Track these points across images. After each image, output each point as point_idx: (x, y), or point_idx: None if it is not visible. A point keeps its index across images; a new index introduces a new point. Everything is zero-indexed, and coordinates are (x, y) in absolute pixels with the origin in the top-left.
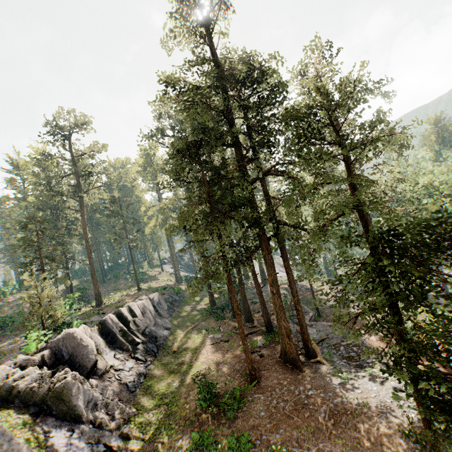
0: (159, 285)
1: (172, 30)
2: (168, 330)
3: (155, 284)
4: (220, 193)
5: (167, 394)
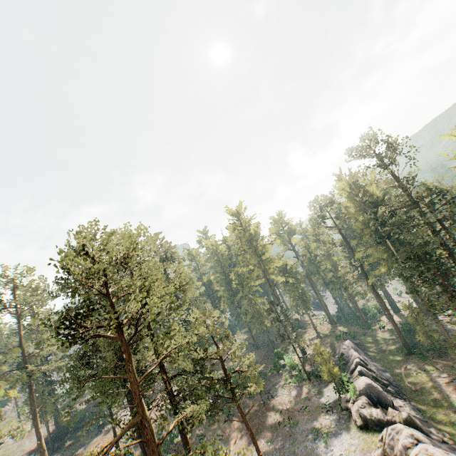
0: (327, 331)
1: (362, 174)
2: (386, 372)
3: (321, 330)
4: (455, 282)
5: (454, 422)
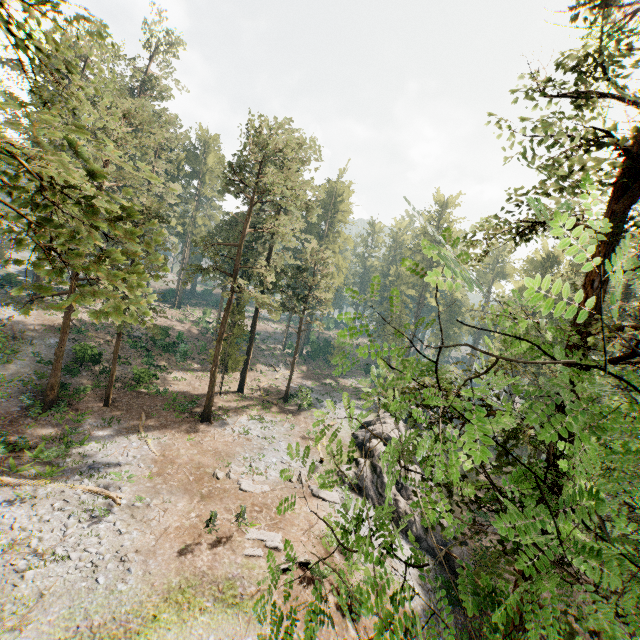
0: None
1: None
2: None
3: None
4: None
5: None
